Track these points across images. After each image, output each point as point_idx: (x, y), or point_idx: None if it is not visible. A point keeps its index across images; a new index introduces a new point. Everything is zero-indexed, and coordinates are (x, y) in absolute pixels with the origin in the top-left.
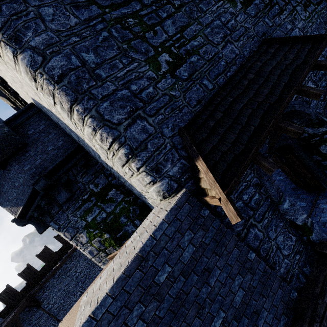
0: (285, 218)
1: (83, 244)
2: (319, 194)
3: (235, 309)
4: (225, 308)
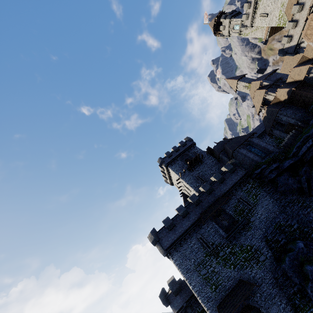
0: None
1: None
2: None
3: None
4: None
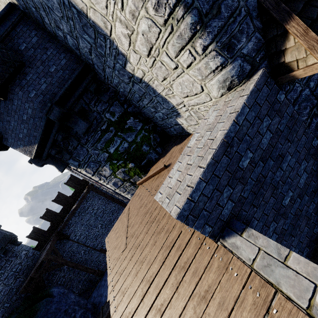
0: None
1: (106, 177)
2: None
3: (299, 189)
4: (292, 189)
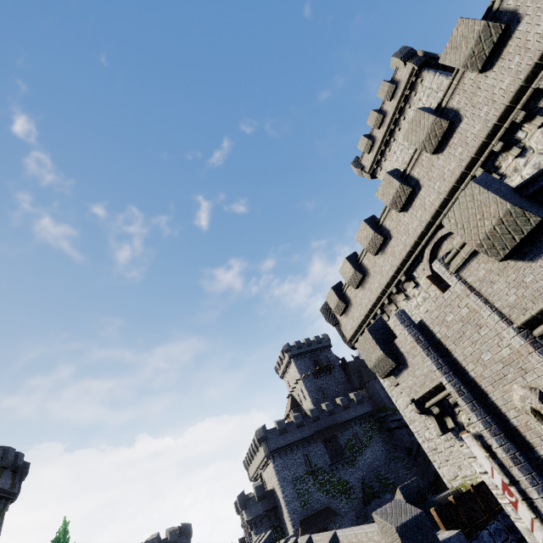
0: None
1: None
2: None
3: None
4: None
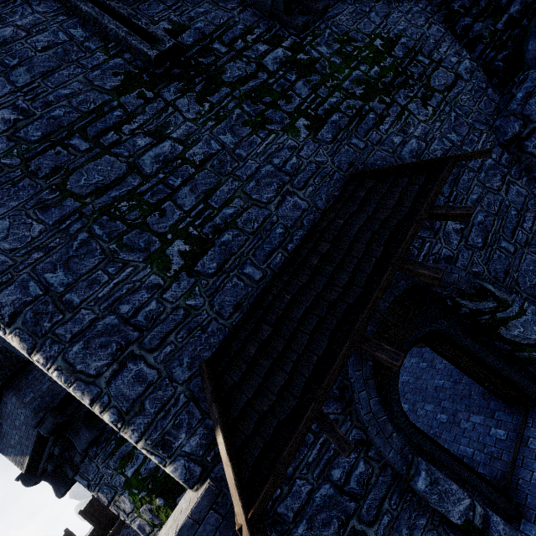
0: (430, 506)
1: (127, 513)
2: (526, 415)
3: None
4: None
